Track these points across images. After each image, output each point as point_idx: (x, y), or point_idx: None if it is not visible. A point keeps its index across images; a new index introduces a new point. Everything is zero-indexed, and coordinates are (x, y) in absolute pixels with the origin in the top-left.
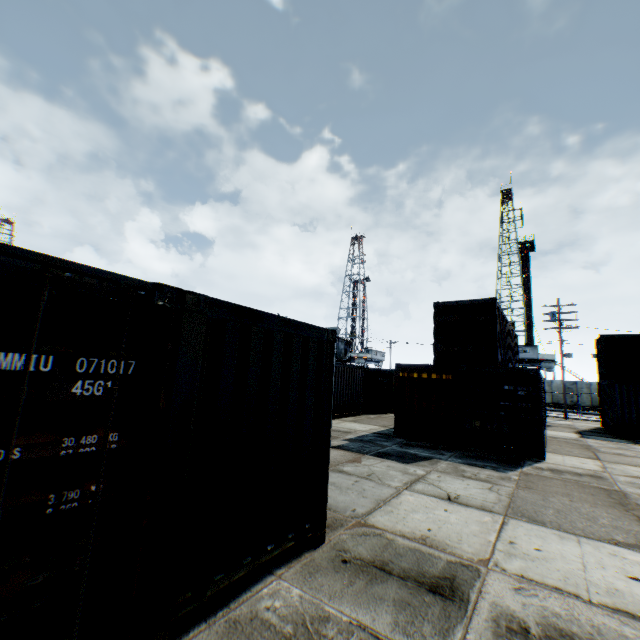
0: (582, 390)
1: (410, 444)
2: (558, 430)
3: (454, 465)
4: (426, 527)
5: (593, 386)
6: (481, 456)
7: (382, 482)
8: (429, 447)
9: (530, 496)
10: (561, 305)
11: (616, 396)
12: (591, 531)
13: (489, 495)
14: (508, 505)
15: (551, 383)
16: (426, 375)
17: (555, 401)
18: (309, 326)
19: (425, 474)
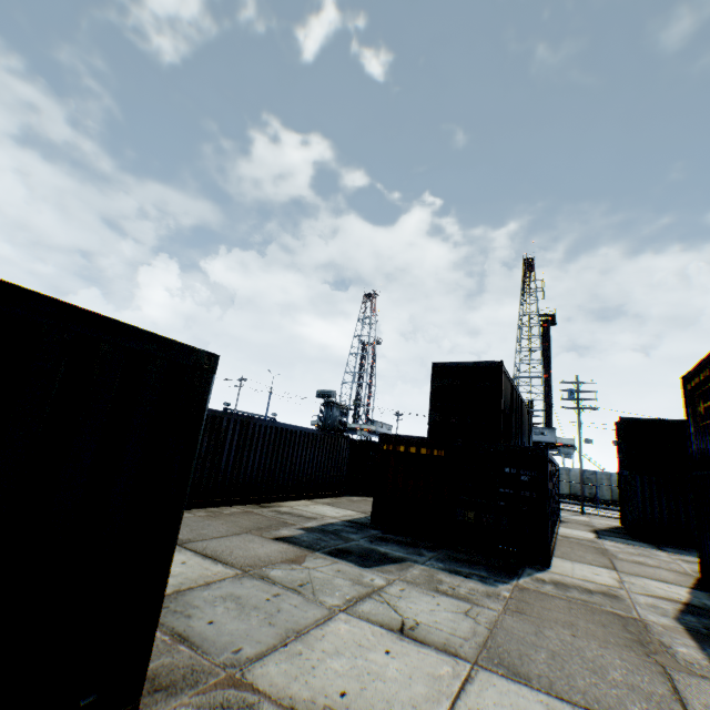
0: (602, 481)
1: (385, 538)
2: (573, 527)
3: (430, 571)
4: (340, 688)
5: (614, 477)
6: (471, 559)
7: (314, 597)
8: (408, 543)
9: (520, 626)
10: (580, 382)
11: (637, 489)
12: (597, 696)
13: (462, 623)
14: (484, 642)
15: (569, 471)
16: (415, 449)
17: (573, 492)
18: (151, 336)
19: (384, 585)
